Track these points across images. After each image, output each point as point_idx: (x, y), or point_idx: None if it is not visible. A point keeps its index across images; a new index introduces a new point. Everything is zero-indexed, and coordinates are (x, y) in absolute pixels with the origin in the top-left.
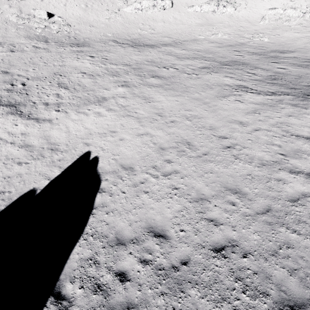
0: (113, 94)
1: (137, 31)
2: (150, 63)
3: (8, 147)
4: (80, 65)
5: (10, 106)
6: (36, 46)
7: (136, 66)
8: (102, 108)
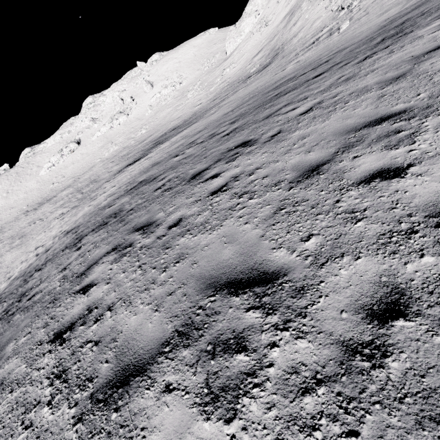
0: None
1: (50, 188)
2: (29, 224)
3: None
4: None
5: None
6: None
7: (16, 234)
8: None
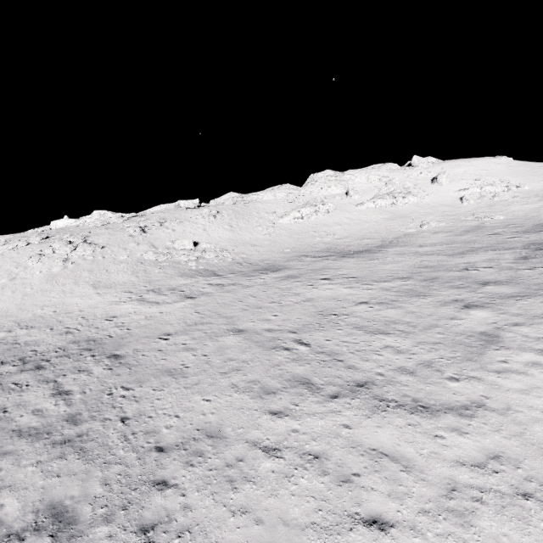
0: (487, 324)
1: (316, 240)
2: (432, 269)
3: (538, 510)
4: (333, 293)
5: (353, 394)
6: (213, 283)
7: (420, 276)
8: (524, 353)
